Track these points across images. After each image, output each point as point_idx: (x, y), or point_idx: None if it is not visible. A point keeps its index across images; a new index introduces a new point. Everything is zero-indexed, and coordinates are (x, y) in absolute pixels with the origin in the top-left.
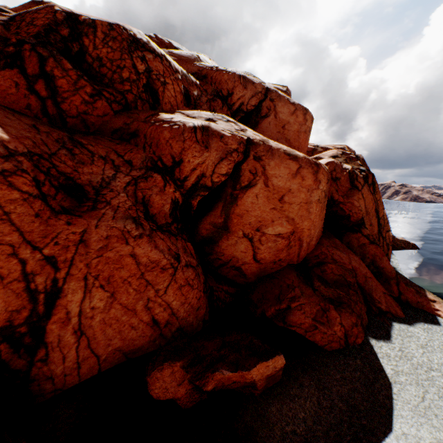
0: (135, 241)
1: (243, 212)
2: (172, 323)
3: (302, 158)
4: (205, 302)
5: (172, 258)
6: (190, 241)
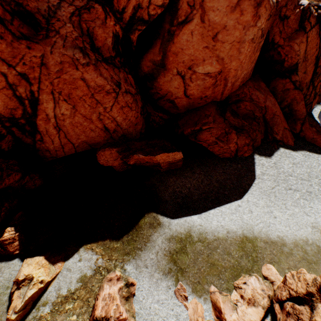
0: (83, 68)
1: (178, 51)
2: (118, 131)
3: None
4: (141, 121)
5: (114, 85)
6: (131, 74)
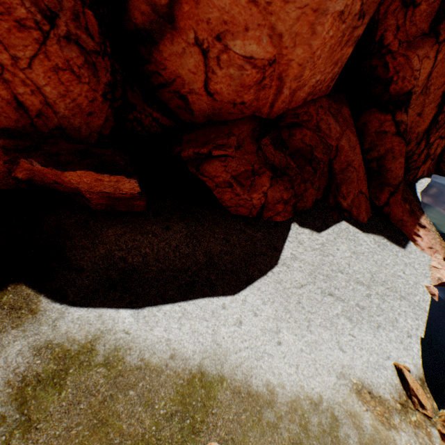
0: None
1: None
2: (49, 117)
3: None
4: (104, 112)
5: (39, 14)
6: (95, 10)
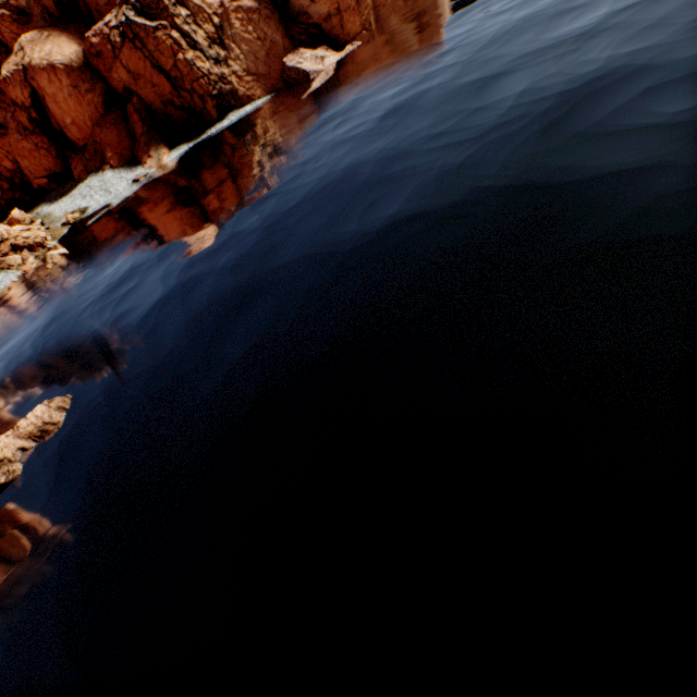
0: (23, 142)
1: (55, 114)
2: (53, 171)
3: (47, 67)
4: (60, 163)
5: (36, 147)
6: (46, 136)
